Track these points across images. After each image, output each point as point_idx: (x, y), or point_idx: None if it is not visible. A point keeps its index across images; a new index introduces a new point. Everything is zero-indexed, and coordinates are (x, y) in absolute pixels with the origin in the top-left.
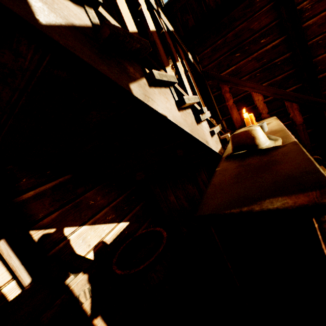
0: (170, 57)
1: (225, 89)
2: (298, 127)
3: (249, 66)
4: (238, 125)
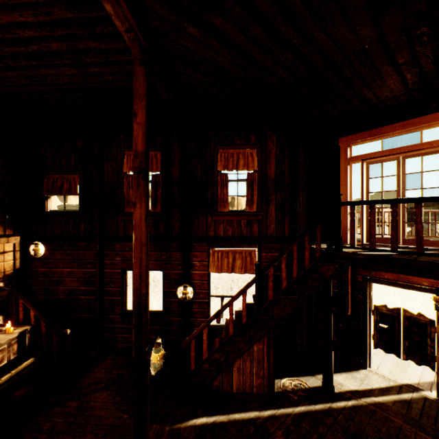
0: (35, 243)
1: (21, 301)
2: (43, 333)
3: (79, 274)
4: (21, 321)
